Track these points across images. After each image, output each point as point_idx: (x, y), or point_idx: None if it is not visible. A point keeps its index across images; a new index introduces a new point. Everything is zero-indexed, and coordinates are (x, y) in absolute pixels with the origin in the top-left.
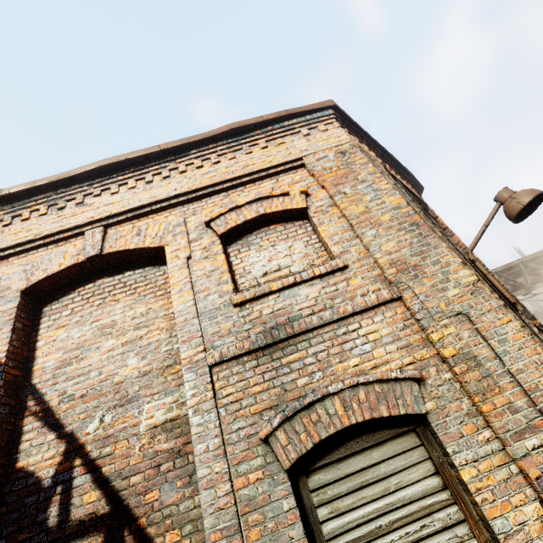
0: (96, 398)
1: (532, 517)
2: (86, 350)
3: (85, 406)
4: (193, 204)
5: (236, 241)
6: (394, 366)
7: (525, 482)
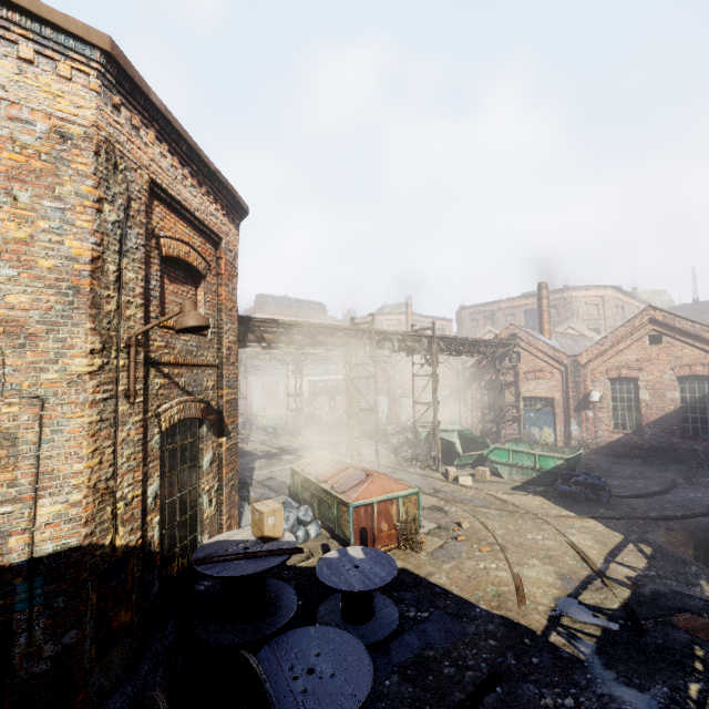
0: None
1: None
2: None
3: None
4: None
5: None
6: None
7: None
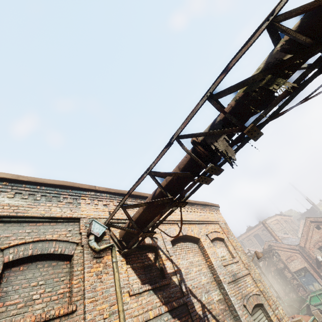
0: (200, 288)
1: None
2: (190, 270)
3: (199, 291)
4: (199, 224)
5: (211, 242)
6: (255, 291)
7: (278, 320)
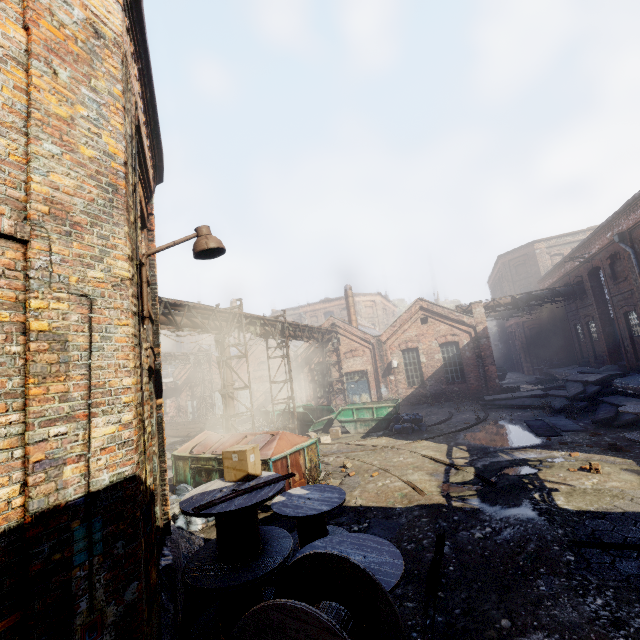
0: None
1: (0, 499)
2: None
3: None
4: None
5: None
6: None
7: (21, 466)
